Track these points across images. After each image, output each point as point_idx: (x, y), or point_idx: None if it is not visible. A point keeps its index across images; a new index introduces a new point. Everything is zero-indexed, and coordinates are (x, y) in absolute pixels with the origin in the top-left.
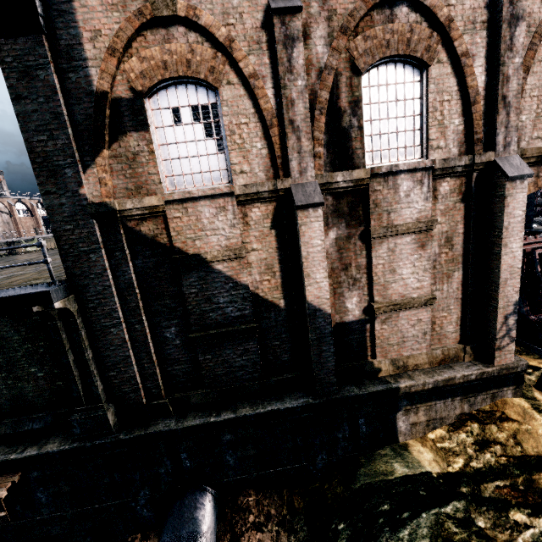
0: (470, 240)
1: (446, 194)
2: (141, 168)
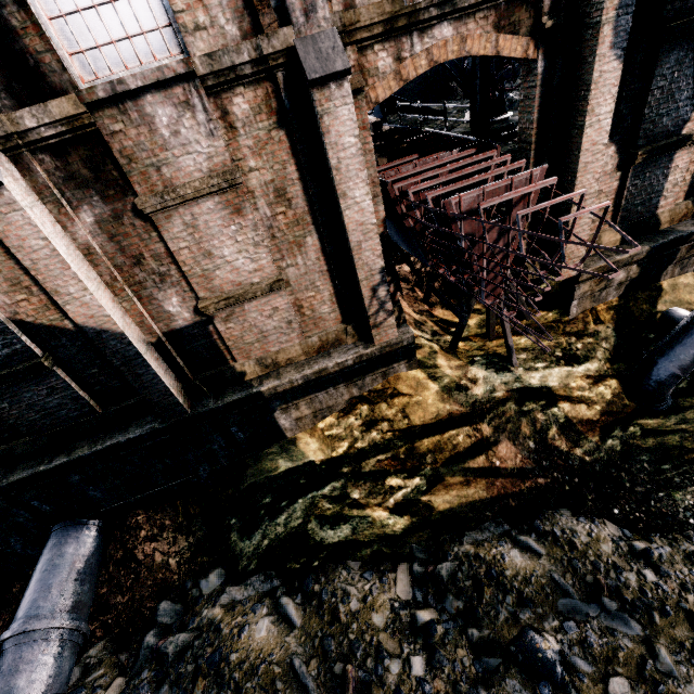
0: (309, 189)
1: (249, 118)
2: None
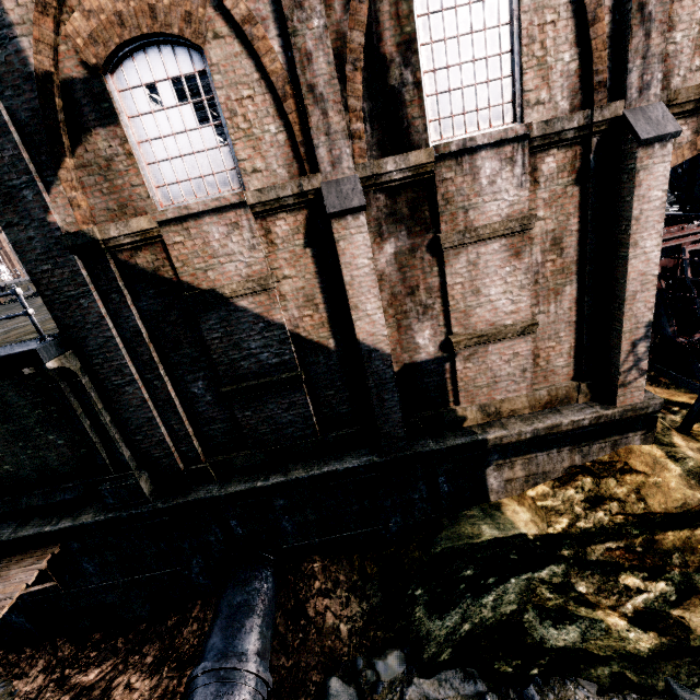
0: (587, 239)
1: (552, 174)
2: (121, 179)
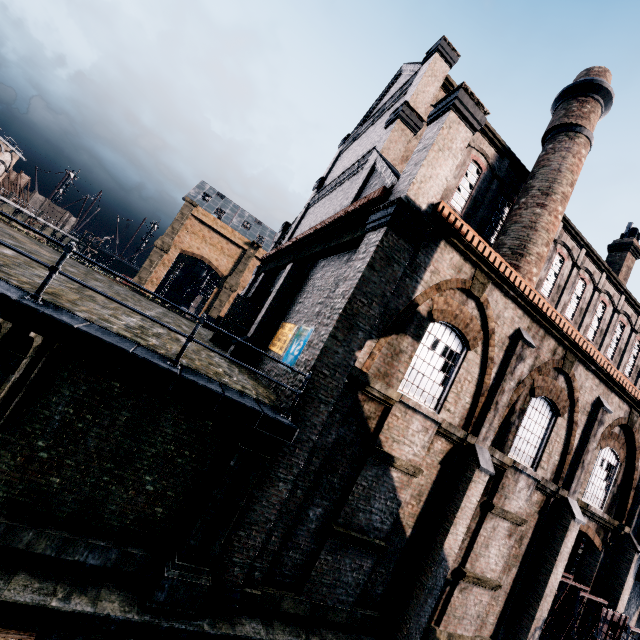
0: (533, 546)
1: (534, 502)
2: (397, 363)
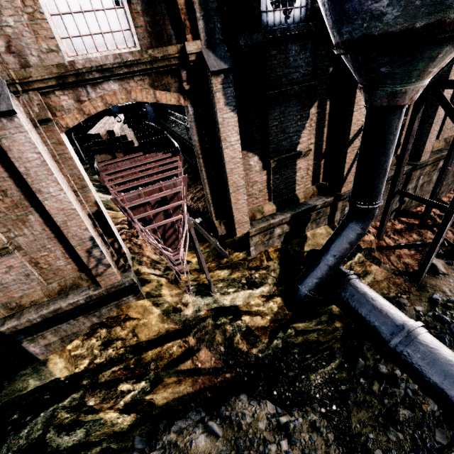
0: (19, 184)
1: None
2: None
